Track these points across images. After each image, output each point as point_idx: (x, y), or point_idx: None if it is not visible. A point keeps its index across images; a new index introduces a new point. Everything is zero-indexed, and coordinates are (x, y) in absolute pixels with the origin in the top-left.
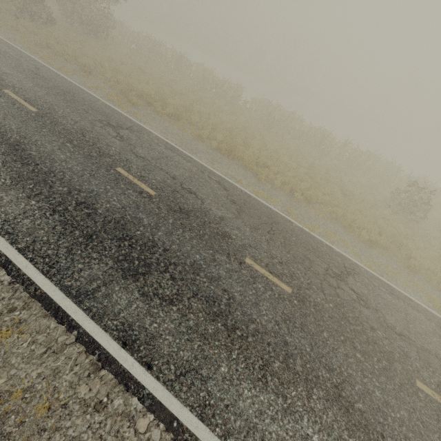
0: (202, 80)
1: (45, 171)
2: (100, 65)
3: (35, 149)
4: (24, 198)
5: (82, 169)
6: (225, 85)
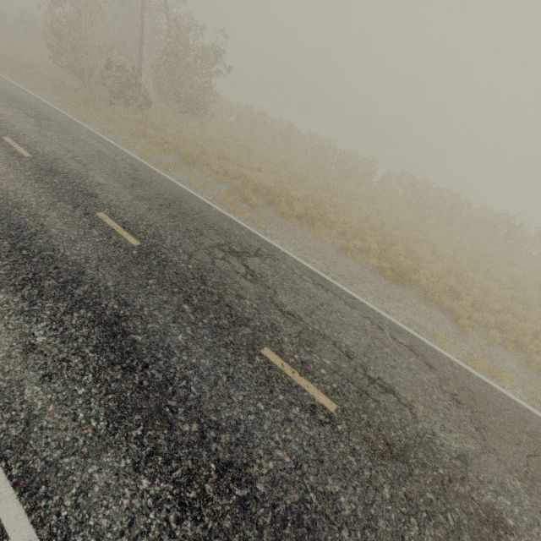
0: (318, 154)
1: (159, 383)
2: (202, 150)
3: (141, 329)
4: (129, 473)
5: (213, 363)
6: (353, 160)
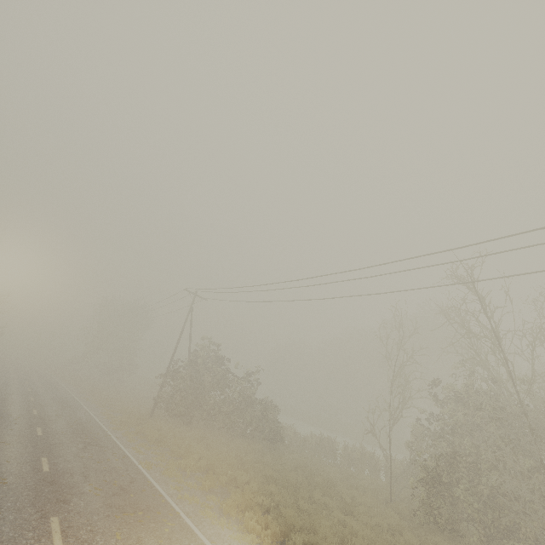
0: None
1: None
2: None
3: None
4: None
5: None
6: None
